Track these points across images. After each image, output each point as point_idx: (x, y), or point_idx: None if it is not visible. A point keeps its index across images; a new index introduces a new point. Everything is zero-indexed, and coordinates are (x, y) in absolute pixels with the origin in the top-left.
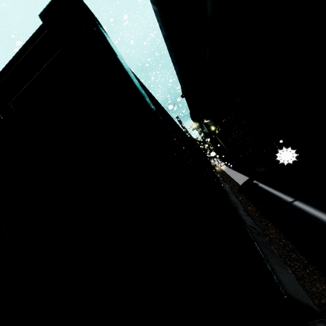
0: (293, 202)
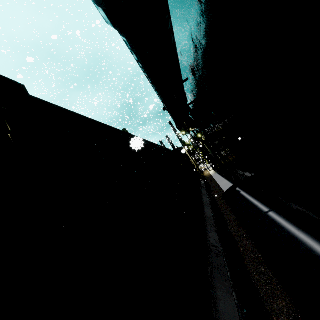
0: (268, 213)
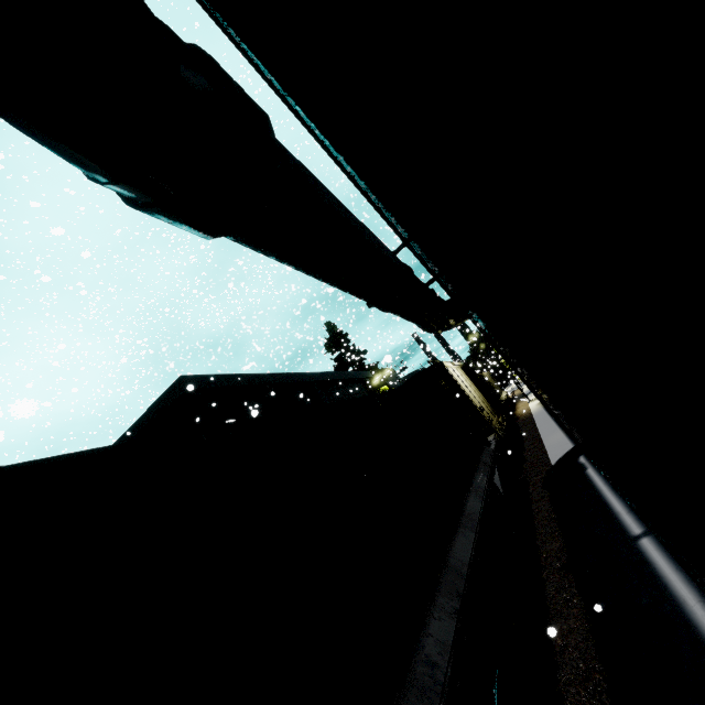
0: (639, 540)
